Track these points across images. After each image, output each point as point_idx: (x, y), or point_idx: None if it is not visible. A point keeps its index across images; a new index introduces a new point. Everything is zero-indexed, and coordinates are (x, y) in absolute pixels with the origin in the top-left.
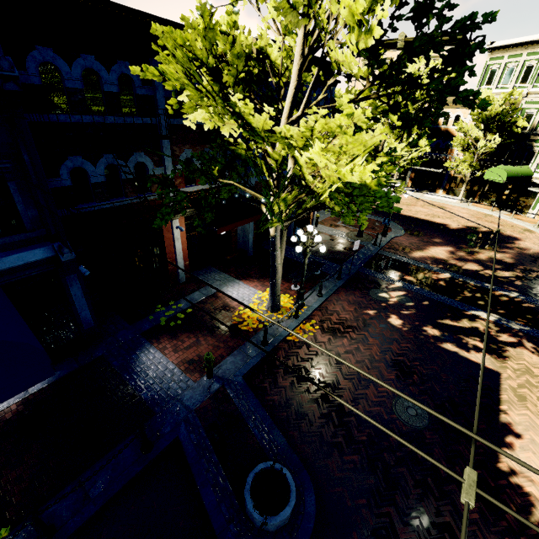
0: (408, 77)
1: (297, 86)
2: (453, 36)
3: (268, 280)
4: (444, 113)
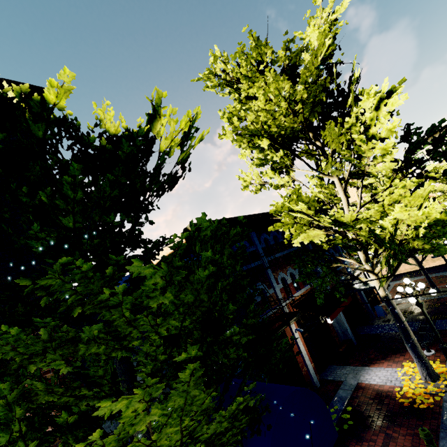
0: (415, 161)
1: (347, 199)
2: (428, 136)
3: (394, 356)
4: (422, 183)
